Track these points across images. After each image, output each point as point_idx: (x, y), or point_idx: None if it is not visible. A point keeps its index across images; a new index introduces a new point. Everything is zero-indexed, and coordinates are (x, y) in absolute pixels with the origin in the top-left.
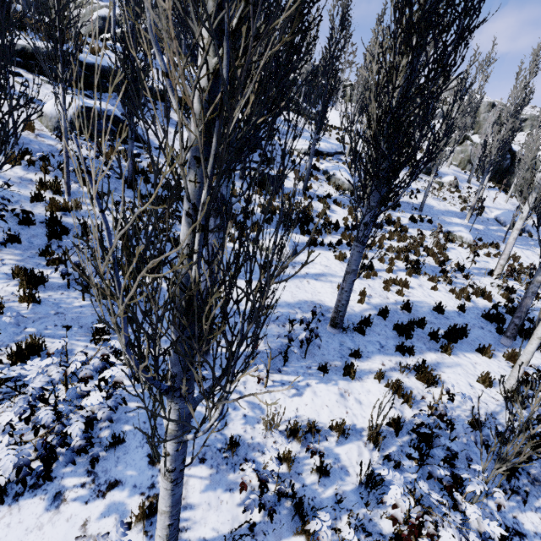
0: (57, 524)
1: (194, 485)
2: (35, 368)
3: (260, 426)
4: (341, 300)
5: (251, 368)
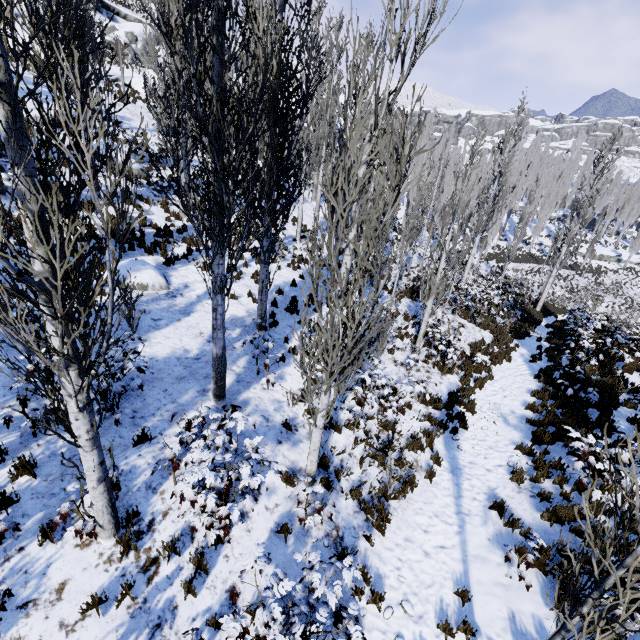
0: (256, 521)
1: (288, 453)
2: (209, 455)
3: (286, 408)
4: (263, 309)
5: (249, 386)
